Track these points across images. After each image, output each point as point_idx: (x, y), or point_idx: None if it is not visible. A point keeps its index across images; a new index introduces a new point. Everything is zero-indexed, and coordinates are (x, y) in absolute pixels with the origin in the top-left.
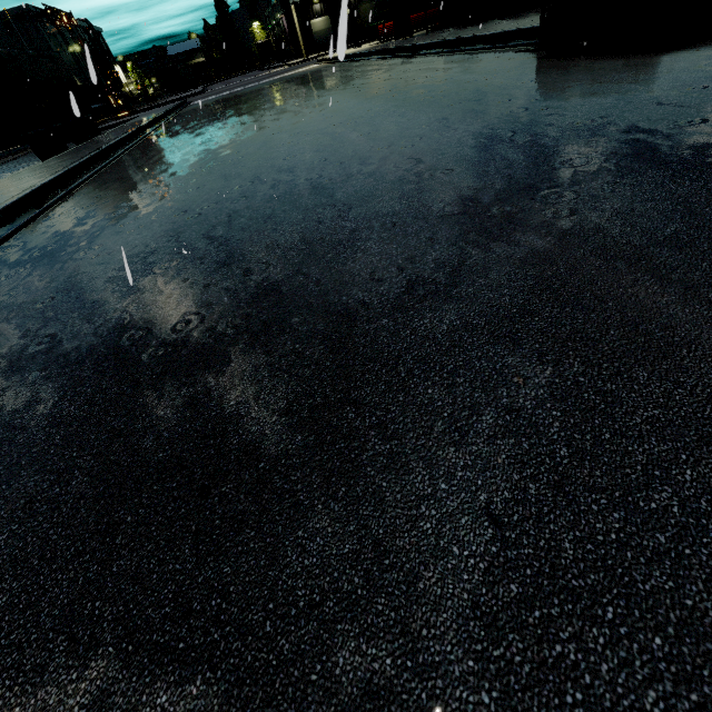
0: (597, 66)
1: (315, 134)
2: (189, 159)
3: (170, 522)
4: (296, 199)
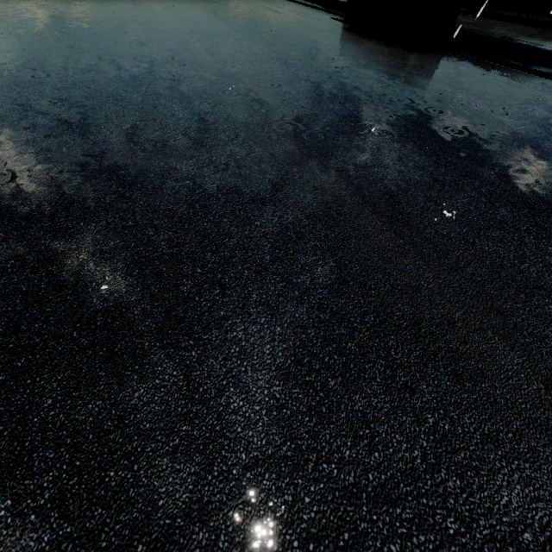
0: (374, 47)
1: (165, 33)
2: (37, 20)
3: (4, 286)
4: (138, 84)
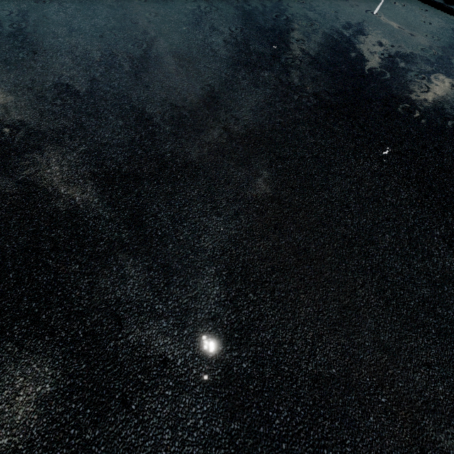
0: None
1: None
2: None
3: None
4: None
